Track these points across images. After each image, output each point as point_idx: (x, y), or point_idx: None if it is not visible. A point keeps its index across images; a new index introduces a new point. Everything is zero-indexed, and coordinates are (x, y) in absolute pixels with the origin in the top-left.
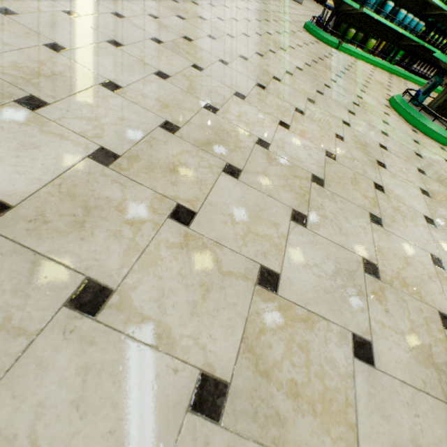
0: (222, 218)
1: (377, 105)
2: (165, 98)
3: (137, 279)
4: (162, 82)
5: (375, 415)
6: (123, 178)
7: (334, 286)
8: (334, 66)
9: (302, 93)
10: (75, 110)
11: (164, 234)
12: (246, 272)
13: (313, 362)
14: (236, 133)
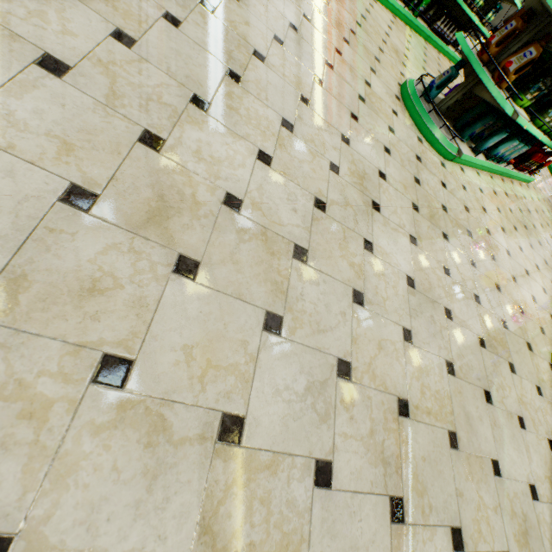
0: (172, 358)
1: (387, 96)
2: (64, 126)
3: (51, 502)
4: (55, 84)
5: (325, 539)
6: (2, 332)
7: (304, 408)
8: (343, 19)
9: (294, 84)
10: None
11: (86, 414)
12: (205, 429)
13: (274, 512)
14: (193, 190)
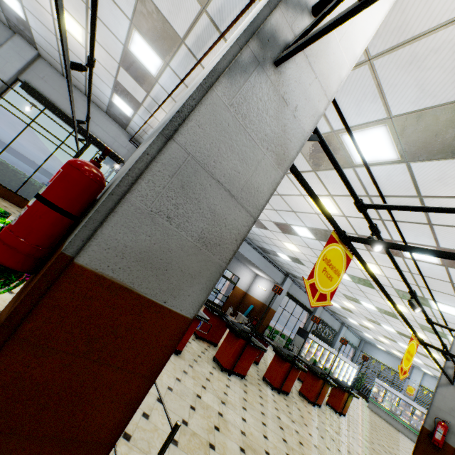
0: None
1: None
2: None
3: None
4: None
5: None
6: None
7: None
8: None
9: None
10: (393, 450)
11: None
12: None
13: None
14: None
